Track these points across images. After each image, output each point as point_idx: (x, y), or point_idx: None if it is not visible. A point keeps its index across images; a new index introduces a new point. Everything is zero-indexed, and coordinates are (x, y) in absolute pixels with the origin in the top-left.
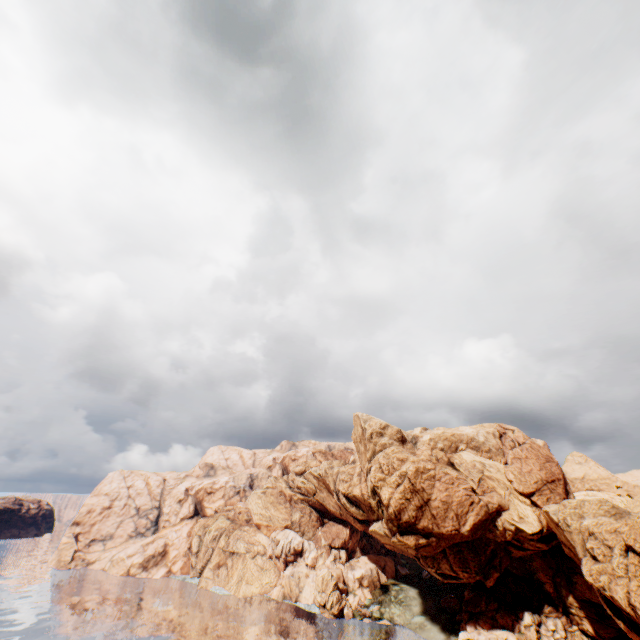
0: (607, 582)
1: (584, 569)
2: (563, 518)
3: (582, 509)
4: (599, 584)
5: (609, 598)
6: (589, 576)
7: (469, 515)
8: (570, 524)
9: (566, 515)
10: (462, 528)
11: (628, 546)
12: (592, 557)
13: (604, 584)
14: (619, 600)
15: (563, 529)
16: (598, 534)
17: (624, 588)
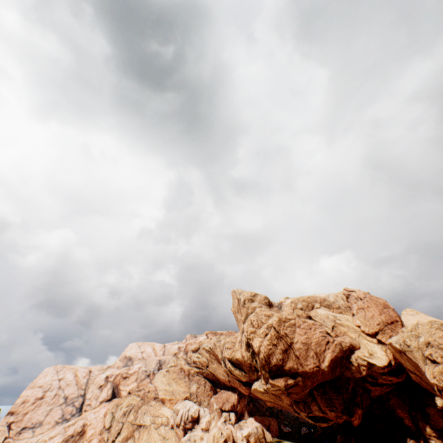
0: None
1: (427, 373)
2: (403, 340)
3: (417, 331)
4: None
5: None
6: (433, 378)
7: (326, 352)
8: (410, 344)
9: (405, 338)
10: (322, 364)
11: None
12: (432, 362)
13: None
14: None
15: (405, 350)
16: (433, 342)
17: None
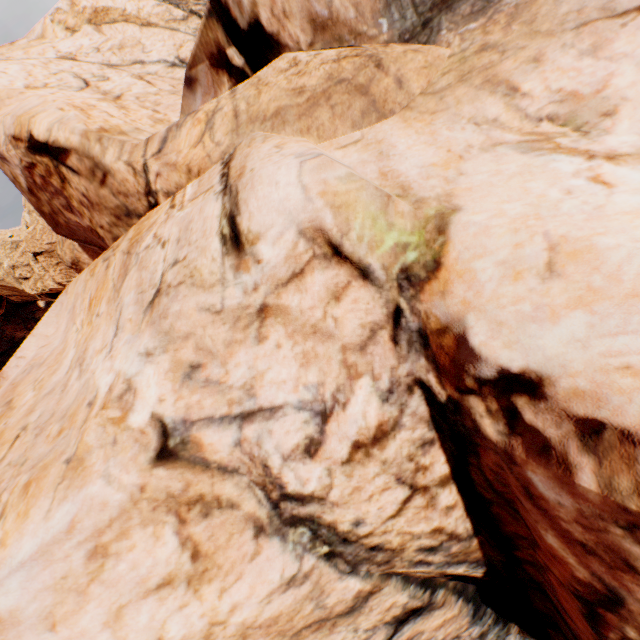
0: (44, 285)
1: (28, 290)
2: None
3: None
4: (41, 290)
5: (51, 292)
6: (34, 291)
7: None
8: None
9: None
10: None
11: (35, 254)
12: (26, 279)
13: (43, 287)
14: (55, 287)
15: None
16: (18, 263)
17: (52, 279)
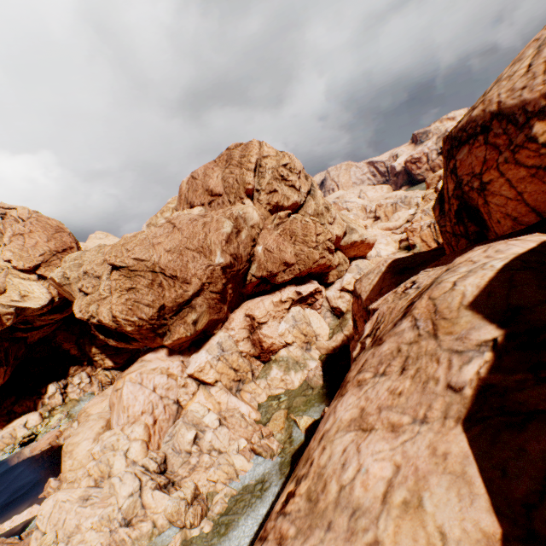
0: (97, 309)
1: (76, 309)
2: (63, 273)
3: (84, 259)
4: (90, 315)
5: (99, 323)
6: (81, 313)
7: None
8: (70, 276)
9: (66, 269)
10: None
11: (112, 265)
12: (84, 294)
13: (94, 313)
14: (105, 319)
15: (64, 284)
16: (91, 271)
17: (109, 306)
